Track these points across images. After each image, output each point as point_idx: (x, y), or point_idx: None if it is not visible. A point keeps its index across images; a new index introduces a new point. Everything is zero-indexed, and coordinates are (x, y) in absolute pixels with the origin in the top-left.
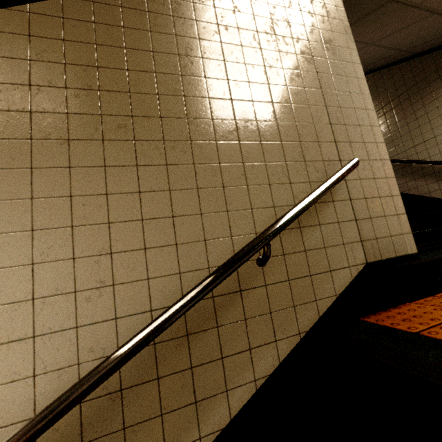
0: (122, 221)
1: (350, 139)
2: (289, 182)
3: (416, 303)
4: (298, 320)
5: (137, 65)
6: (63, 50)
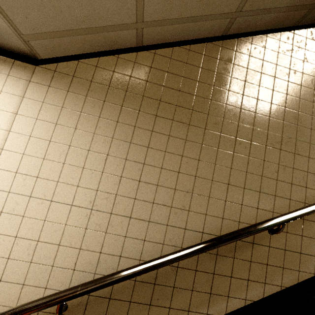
0: (202, 177)
1: None
2: (305, 186)
3: None
4: (283, 278)
5: (234, 88)
6: (199, 73)
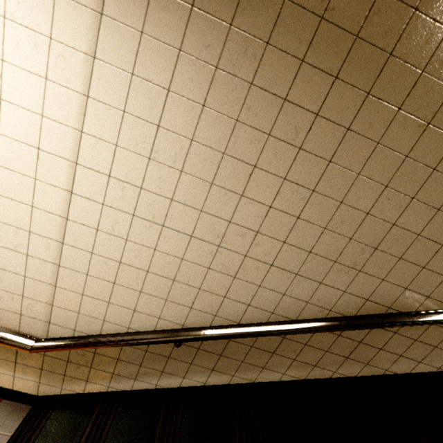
0: (404, 228)
1: None
2: None
3: None
4: None
5: None
6: None
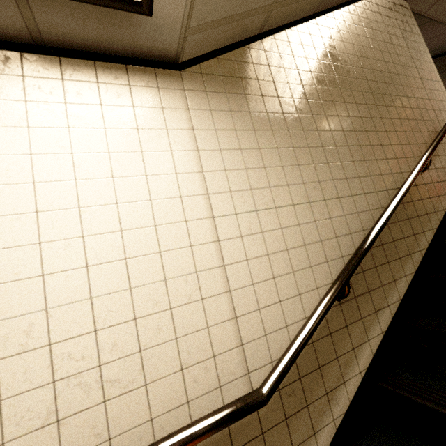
0: (364, 145)
1: (439, 109)
2: (420, 131)
3: None
4: (441, 203)
5: (344, 62)
6: (315, 53)
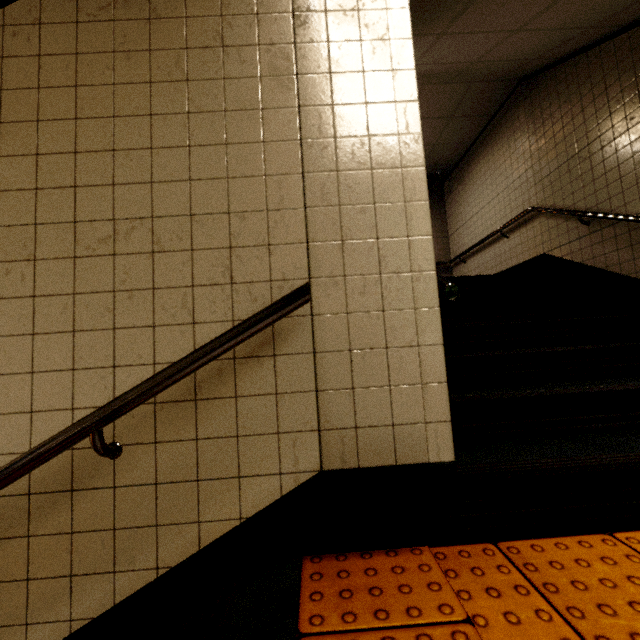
0: None
1: (344, 235)
2: (192, 322)
3: (438, 553)
4: (160, 548)
5: None
6: None
